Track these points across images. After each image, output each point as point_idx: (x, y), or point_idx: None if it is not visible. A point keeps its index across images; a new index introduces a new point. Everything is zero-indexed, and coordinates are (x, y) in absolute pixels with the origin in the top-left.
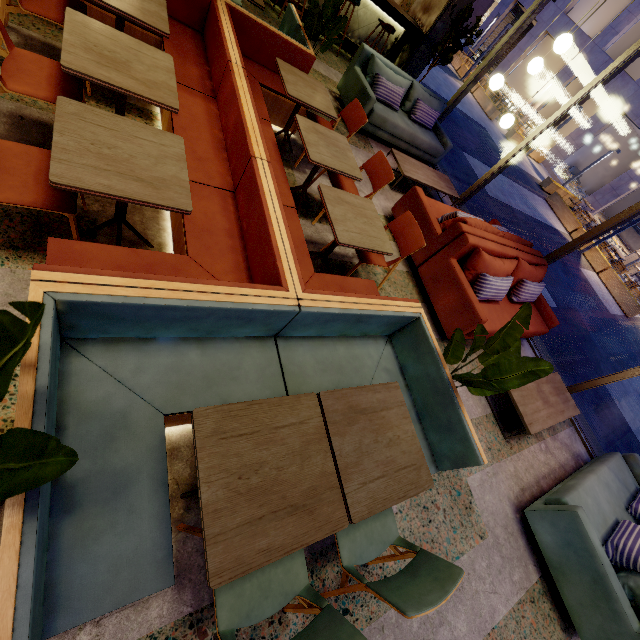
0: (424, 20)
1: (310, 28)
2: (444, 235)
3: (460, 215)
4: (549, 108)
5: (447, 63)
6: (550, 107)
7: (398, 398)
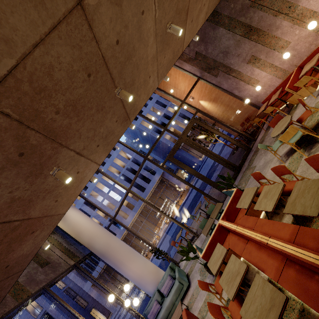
0: None
1: None
2: None
3: None
4: None
5: None
6: None
7: (205, 234)
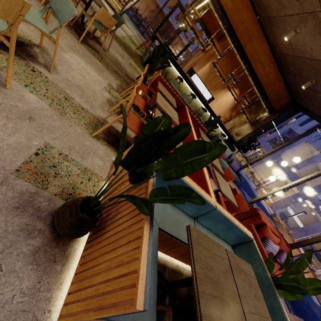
0: (236, 137)
1: (206, 124)
2: (249, 212)
3: (254, 207)
4: (272, 185)
5: (245, 152)
6: (272, 185)
7: (253, 274)
